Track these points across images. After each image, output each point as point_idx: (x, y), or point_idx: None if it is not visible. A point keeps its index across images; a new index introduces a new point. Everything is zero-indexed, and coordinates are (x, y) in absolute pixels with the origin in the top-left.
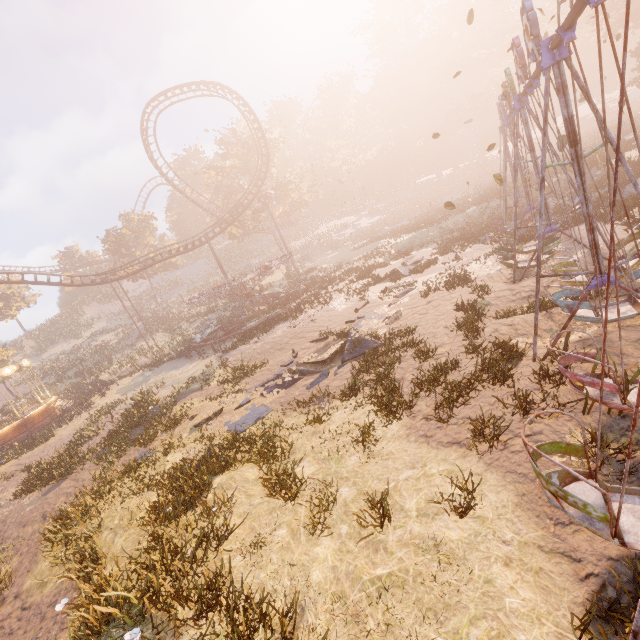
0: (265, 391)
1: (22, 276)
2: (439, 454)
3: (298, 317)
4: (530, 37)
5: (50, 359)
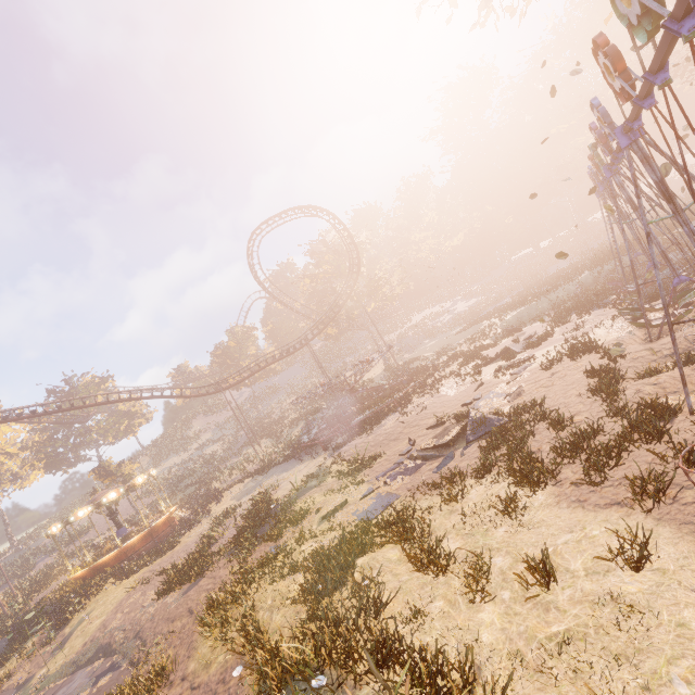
0: (388, 479)
1: (152, 391)
2: (598, 516)
3: (407, 407)
4: (604, 124)
5: (163, 473)
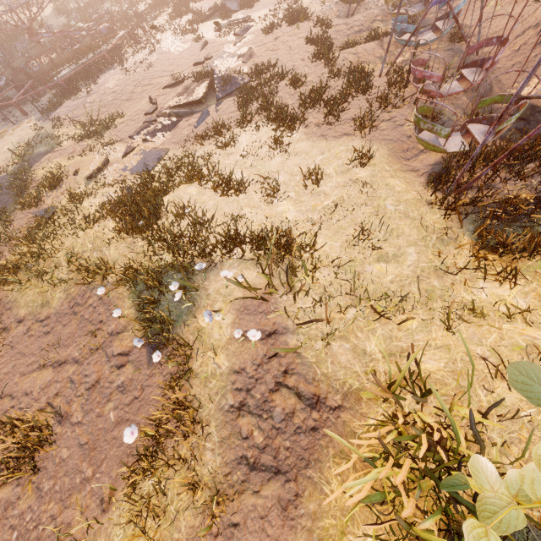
0: (148, 136)
1: None
2: (336, 143)
3: (126, 63)
4: None
5: None
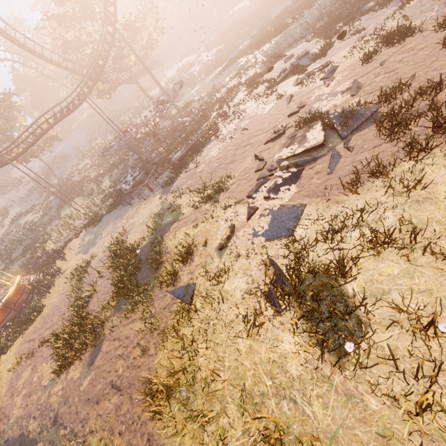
0: (270, 193)
1: None
2: None
3: (221, 134)
4: None
5: None
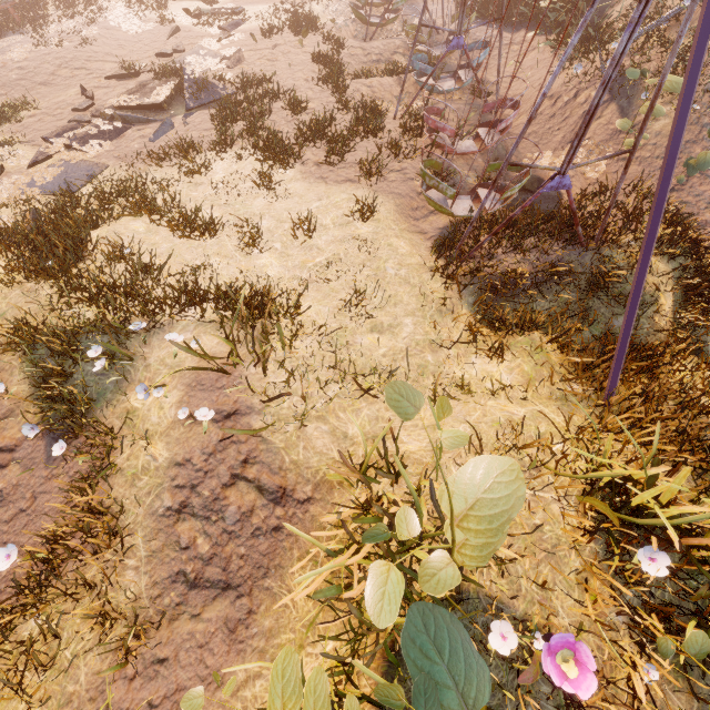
0: (74, 142)
1: None
2: (338, 189)
3: (45, 29)
4: None
5: None
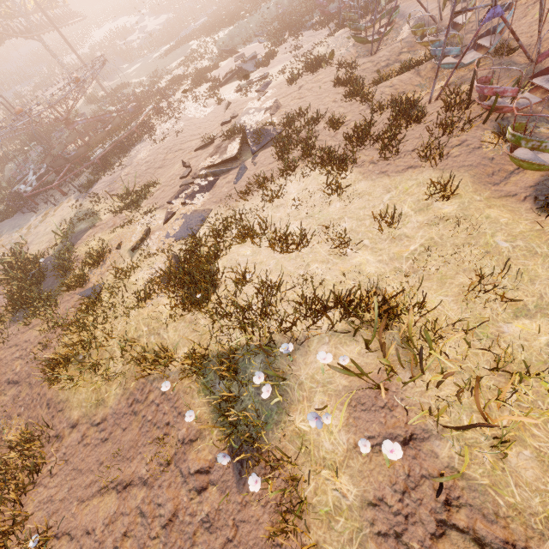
0: (187, 199)
1: None
2: (402, 178)
3: (154, 134)
4: None
5: None
